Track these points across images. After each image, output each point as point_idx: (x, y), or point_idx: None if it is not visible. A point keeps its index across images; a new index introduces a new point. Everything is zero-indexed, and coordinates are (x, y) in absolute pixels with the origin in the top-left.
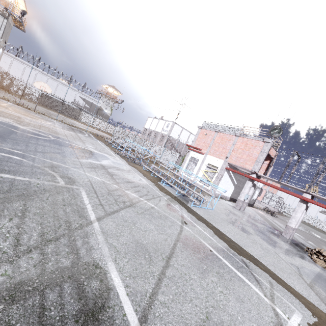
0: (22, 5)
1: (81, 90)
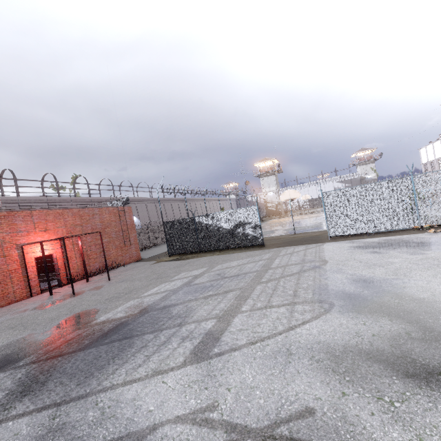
0: (276, 161)
1: (326, 183)
